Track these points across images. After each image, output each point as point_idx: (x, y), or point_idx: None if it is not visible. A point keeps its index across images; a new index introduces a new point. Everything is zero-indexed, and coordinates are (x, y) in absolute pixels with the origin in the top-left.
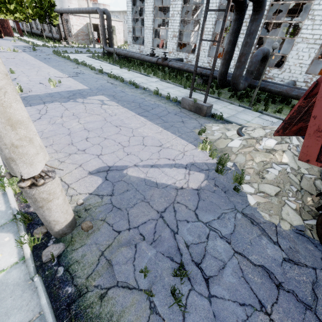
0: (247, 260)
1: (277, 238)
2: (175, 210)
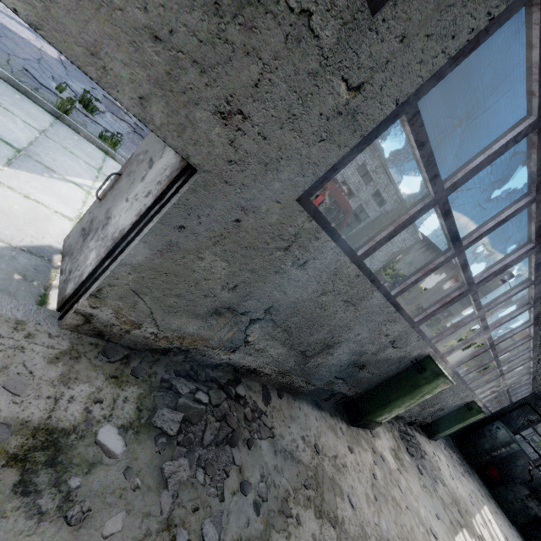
0: (116, 117)
1: (129, 115)
2: (50, 66)
